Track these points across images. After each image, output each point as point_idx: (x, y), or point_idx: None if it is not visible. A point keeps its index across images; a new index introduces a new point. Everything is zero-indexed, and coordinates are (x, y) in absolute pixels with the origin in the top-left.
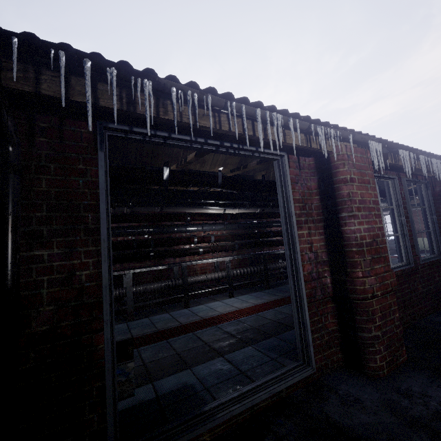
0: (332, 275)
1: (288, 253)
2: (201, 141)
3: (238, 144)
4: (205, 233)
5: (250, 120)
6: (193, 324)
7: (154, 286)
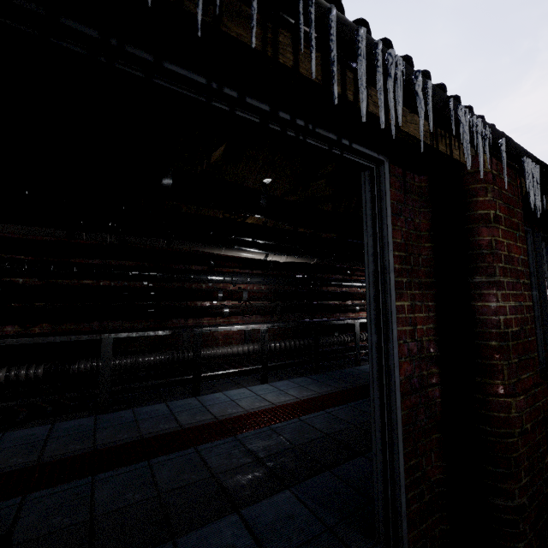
0: (444, 384)
1: (374, 339)
2: (231, 95)
3: (305, 120)
4: (235, 287)
5: (338, 64)
6: (199, 429)
7: (149, 359)
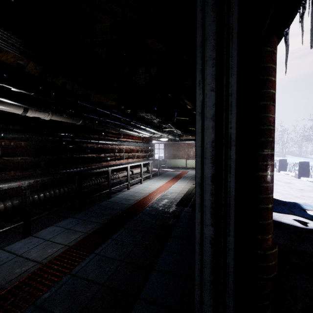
0: None
1: (210, 233)
2: None
3: None
4: None
5: None
6: None
7: None
